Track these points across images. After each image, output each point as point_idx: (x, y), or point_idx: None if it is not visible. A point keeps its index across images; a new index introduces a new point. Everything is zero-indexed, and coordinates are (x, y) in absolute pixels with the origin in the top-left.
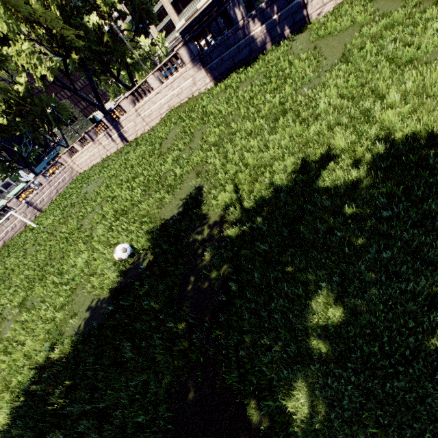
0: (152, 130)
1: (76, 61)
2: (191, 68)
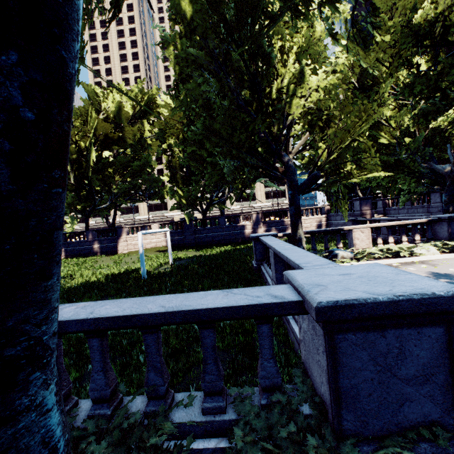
0: None
1: None
2: None
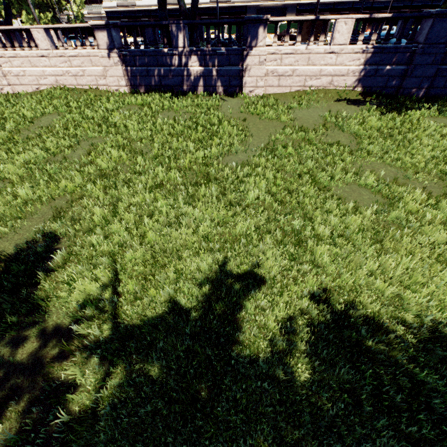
0: (14, 96)
1: None
2: (106, 57)
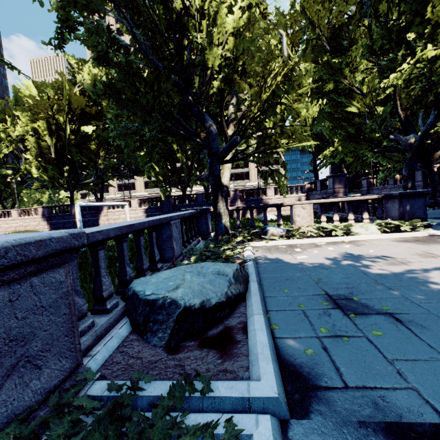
0: None
1: None
2: (41, 218)
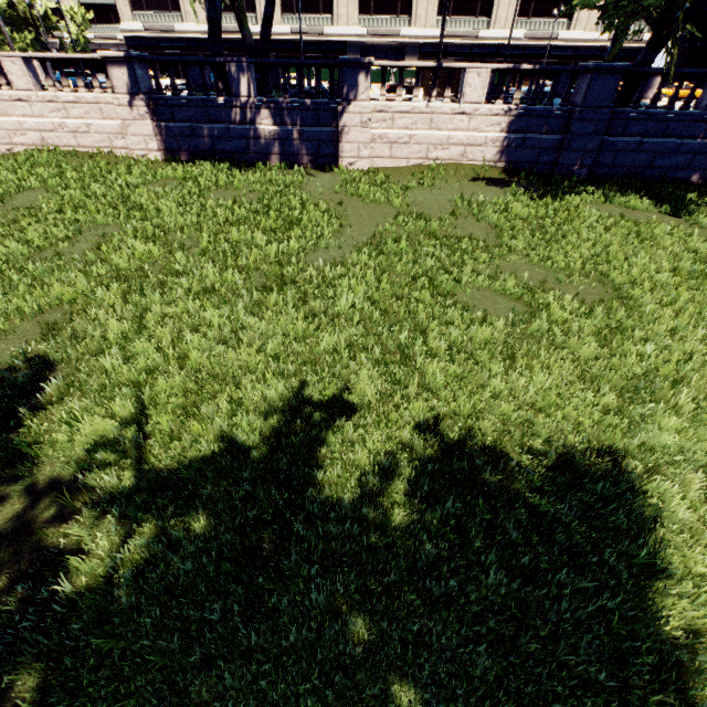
0: None
1: None
2: (126, 106)
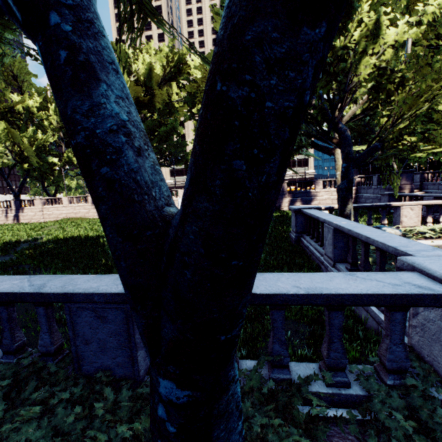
0: (44, 222)
1: (25, 168)
2: (91, 206)
